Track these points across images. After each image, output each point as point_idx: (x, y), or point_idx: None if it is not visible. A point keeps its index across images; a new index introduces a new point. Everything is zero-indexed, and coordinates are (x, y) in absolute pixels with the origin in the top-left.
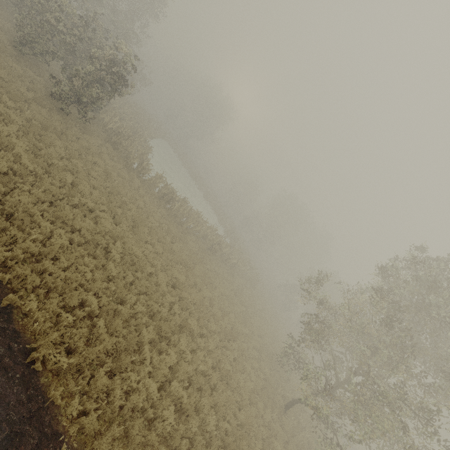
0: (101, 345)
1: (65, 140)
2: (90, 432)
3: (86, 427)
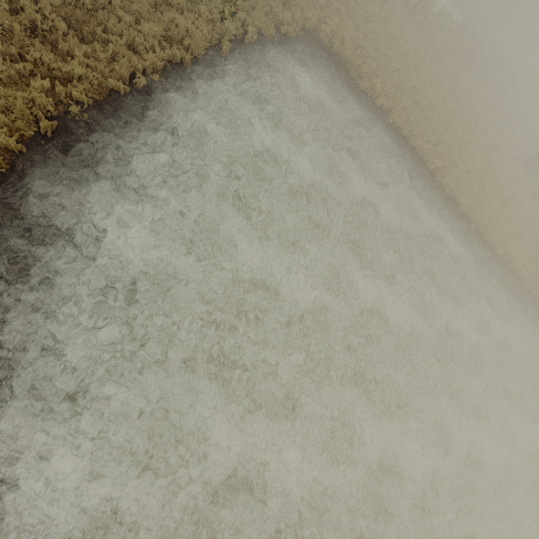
0: (447, 157)
1: (352, 0)
2: (451, 189)
3: (452, 187)
